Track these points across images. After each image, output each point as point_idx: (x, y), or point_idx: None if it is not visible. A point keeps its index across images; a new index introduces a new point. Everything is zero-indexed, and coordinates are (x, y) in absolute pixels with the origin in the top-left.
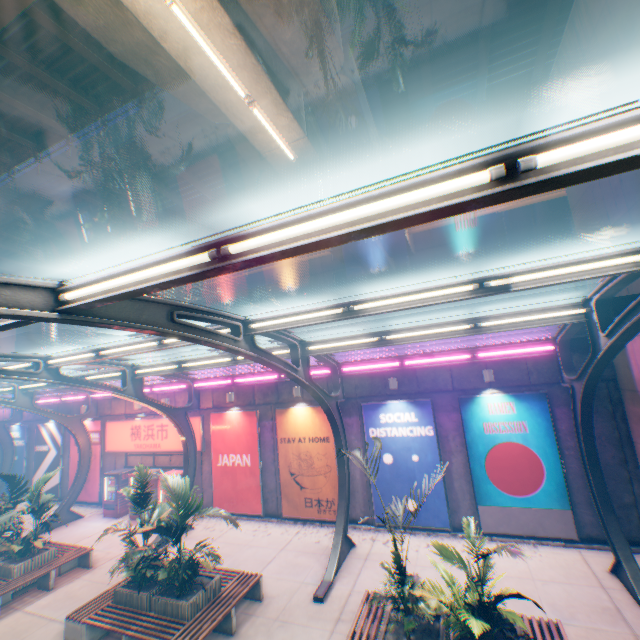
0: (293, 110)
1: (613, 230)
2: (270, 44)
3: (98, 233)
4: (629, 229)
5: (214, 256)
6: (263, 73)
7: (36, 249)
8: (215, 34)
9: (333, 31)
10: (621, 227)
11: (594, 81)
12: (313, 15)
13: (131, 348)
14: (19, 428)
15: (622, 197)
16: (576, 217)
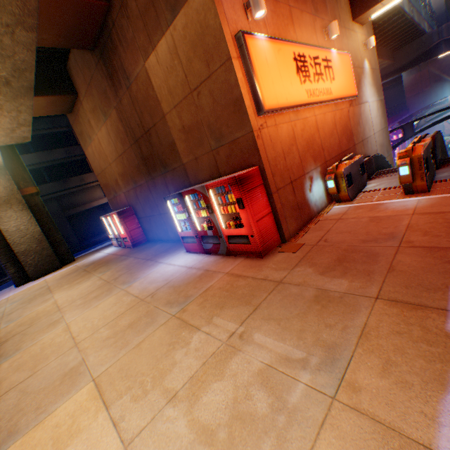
0: None
1: (422, 93)
2: None
3: None
4: (428, 92)
5: None
6: None
7: None
8: None
9: None
10: (426, 92)
11: (428, 65)
12: None
13: None
14: None
15: (428, 87)
16: (406, 90)
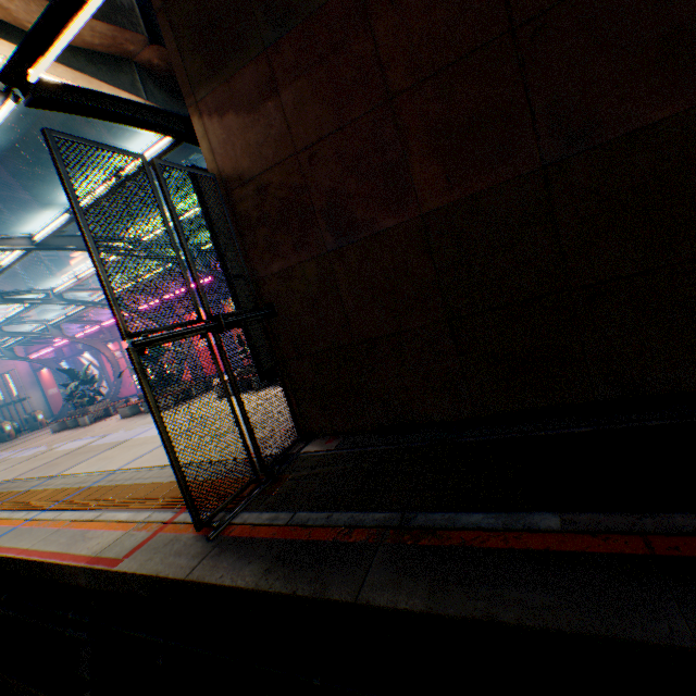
0: (127, 88)
1: None
2: (90, 50)
3: (53, 197)
4: None
5: (71, 214)
6: (91, 79)
7: (12, 222)
8: (50, 70)
9: (125, 29)
10: None
11: None
12: (104, 29)
13: (93, 270)
14: (67, 364)
15: None
16: None
